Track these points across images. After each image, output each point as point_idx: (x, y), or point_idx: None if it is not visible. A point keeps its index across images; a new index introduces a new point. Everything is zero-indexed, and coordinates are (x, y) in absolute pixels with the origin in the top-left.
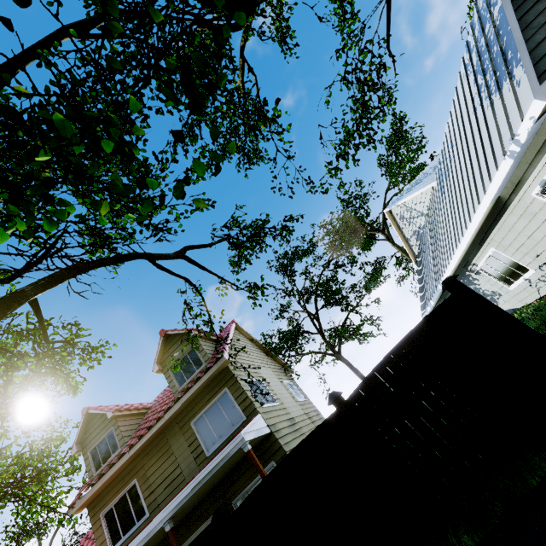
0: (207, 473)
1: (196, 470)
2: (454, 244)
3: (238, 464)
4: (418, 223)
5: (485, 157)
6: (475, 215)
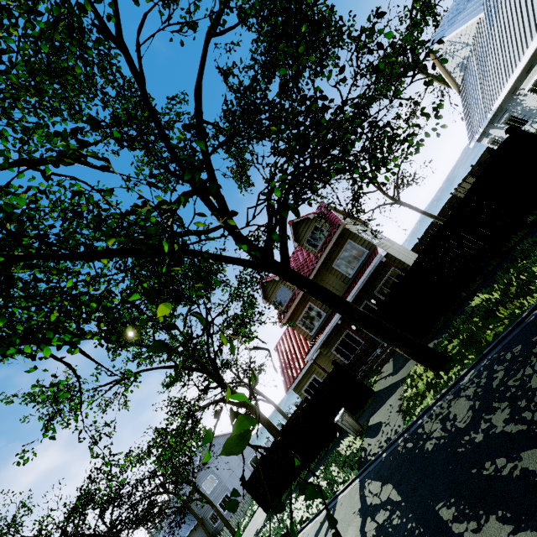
0: (365, 277)
1: (346, 286)
2: (504, 79)
3: (371, 275)
4: (462, 54)
5: (533, 10)
6: (524, 57)
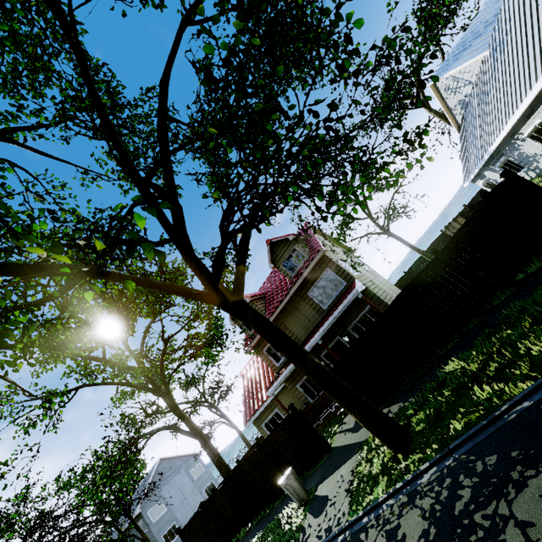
0: (338, 312)
1: (319, 318)
2: (504, 121)
3: (347, 309)
4: (464, 92)
5: (541, 49)
6: (526, 98)
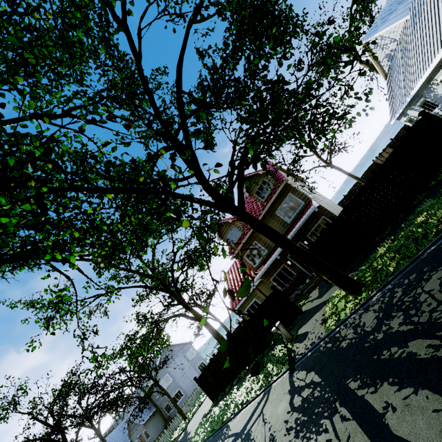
0: (301, 223)
1: (285, 230)
2: (422, 71)
3: (305, 222)
4: (390, 47)
5: None
6: (438, 55)
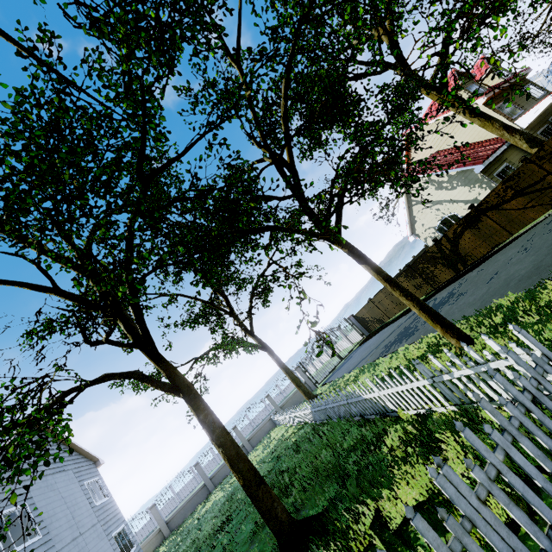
0: None
1: (536, 102)
2: None
3: None
4: None
5: None
6: None
